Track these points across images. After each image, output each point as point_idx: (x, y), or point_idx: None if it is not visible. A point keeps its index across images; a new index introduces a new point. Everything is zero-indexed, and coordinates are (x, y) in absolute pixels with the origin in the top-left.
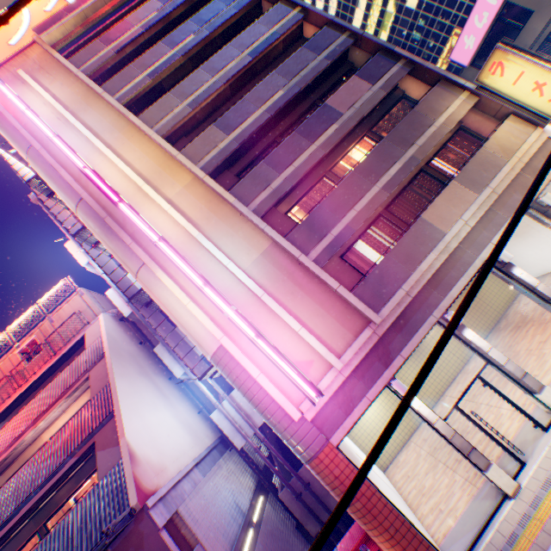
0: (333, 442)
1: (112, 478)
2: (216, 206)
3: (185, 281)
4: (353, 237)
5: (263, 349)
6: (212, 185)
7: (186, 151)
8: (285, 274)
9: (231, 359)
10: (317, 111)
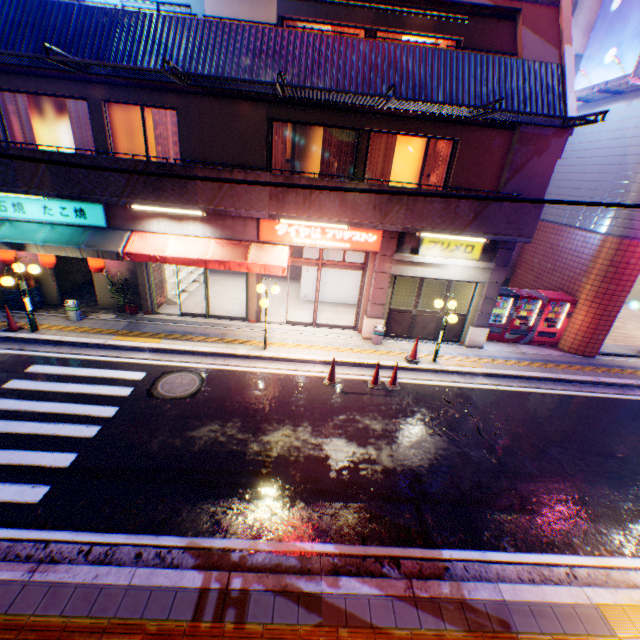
0: None
1: (542, 73)
2: None
3: None
4: None
5: None
6: None
7: None
8: None
9: None
10: None
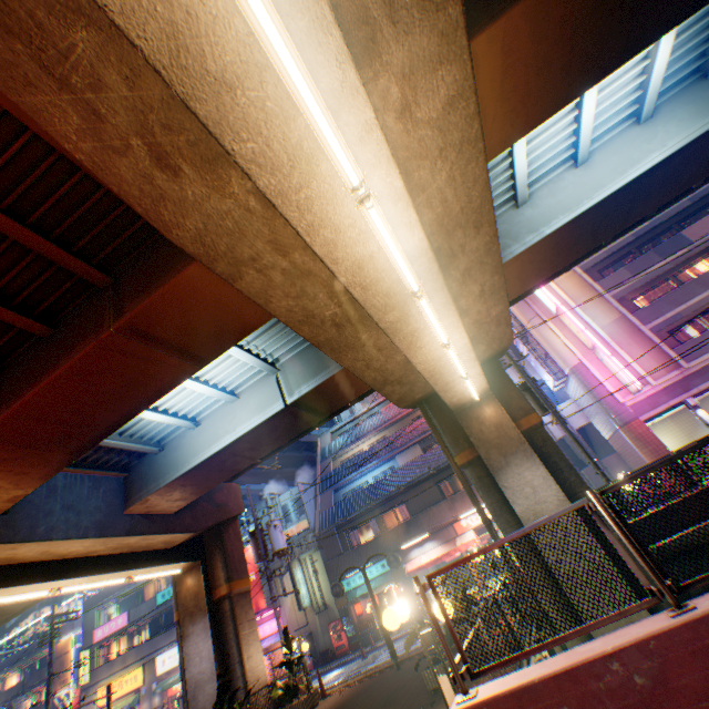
0: (639, 419)
1: None
2: (584, 290)
3: (560, 328)
4: (679, 321)
5: (613, 362)
6: (585, 279)
7: None
8: (625, 334)
9: (583, 370)
10: (670, 238)
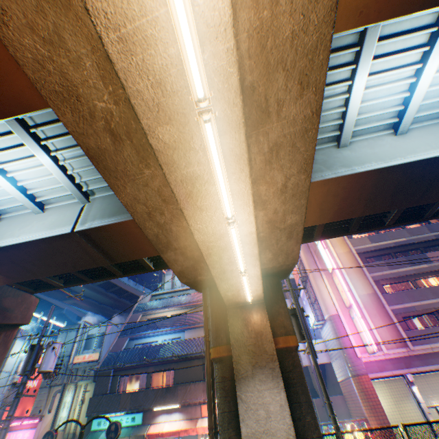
0: (369, 375)
1: None
2: (354, 265)
3: (330, 284)
4: (412, 313)
5: (361, 323)
6: (356, 258)
7: (350, 240)
8: (374, 306)
9: (338, 320)
10: (418, 254)
